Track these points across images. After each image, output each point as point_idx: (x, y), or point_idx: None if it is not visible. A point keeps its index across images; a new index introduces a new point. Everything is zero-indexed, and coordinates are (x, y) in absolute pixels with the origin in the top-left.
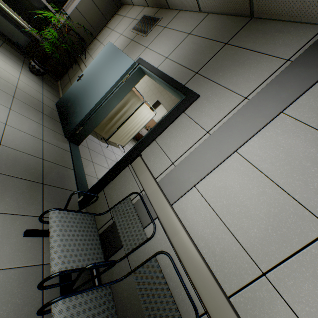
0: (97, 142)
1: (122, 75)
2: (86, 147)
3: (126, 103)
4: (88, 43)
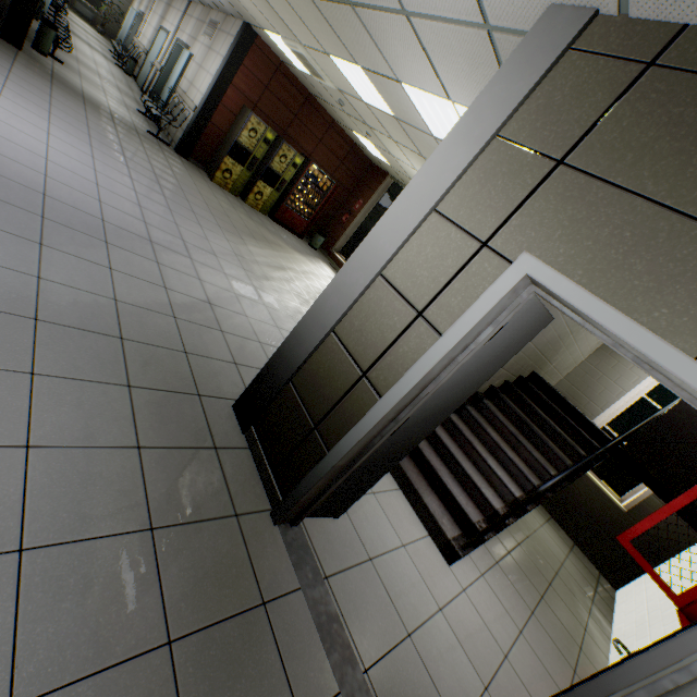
0: None
1: (135, 19)
2: None
3: None
4: (127, 13)
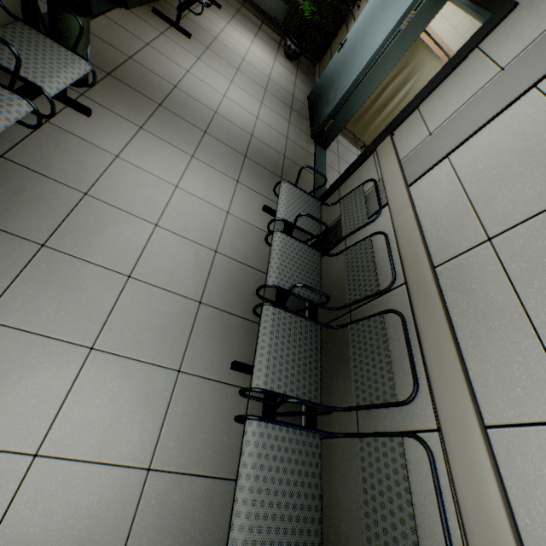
0: (353, 151)
1: (402, 17)
2: (335, 155)
3: (411, 75)
4: None
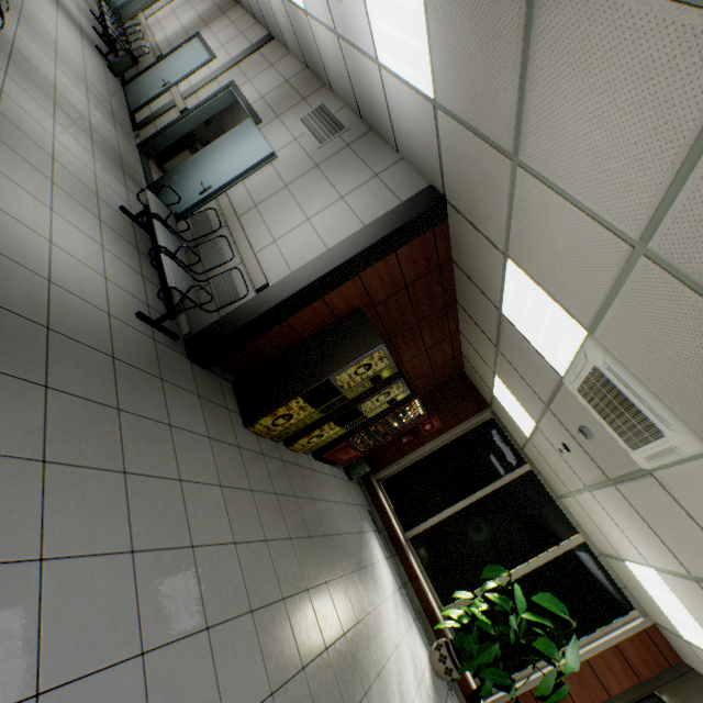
0: None
1: None
2: None
3: None
4: None
